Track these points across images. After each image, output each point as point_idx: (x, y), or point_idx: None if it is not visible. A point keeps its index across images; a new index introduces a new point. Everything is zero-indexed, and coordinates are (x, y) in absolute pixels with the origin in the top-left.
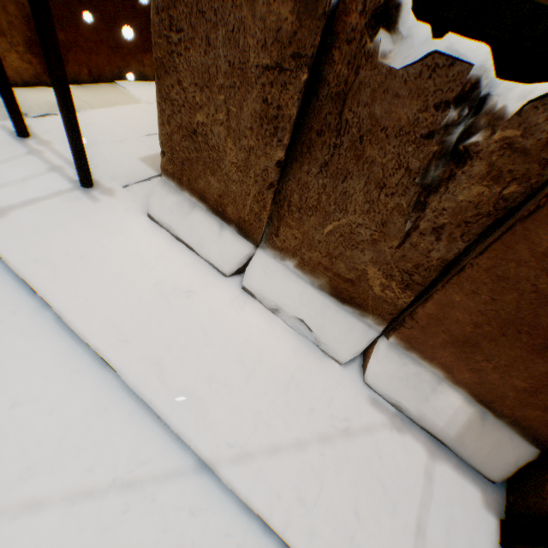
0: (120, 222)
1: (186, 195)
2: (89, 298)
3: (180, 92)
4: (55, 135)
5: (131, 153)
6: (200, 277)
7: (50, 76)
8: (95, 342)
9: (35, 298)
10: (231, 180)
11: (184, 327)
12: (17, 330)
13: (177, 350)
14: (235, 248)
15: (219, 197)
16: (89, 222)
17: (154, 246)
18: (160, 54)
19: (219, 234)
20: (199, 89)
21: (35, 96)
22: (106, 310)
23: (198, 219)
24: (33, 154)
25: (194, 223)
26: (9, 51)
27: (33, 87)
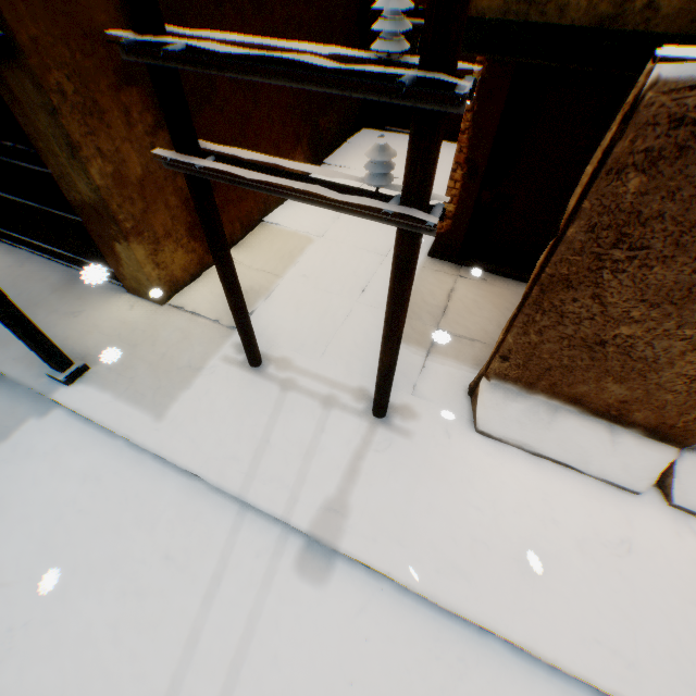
0: (459, 458)
1: (538, 398)
2: (536, 607)
3: (590, 305)
4: (282, 346)
5: (374, 333)
6: (611, 509)
7: (388, 334)
8: (603, 681)
9: (462, 623)
10: (664, 389)
11: (668, 608)
12: (487, 687)
13: (693, 652)
14: (646, 458)
15: (619, 402)
16: (430, 475)
17: (524, 480)
18: (567, 269)
19: (610, 441)
20: (647, 304)
21: (213, 291)
22: (569, 619)
23: (569, 428)
24: (288, 390)
25: (565, 433)
26: (174, 250)
27: (197, 276)
